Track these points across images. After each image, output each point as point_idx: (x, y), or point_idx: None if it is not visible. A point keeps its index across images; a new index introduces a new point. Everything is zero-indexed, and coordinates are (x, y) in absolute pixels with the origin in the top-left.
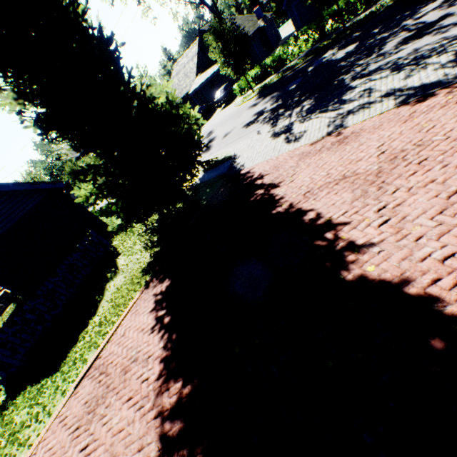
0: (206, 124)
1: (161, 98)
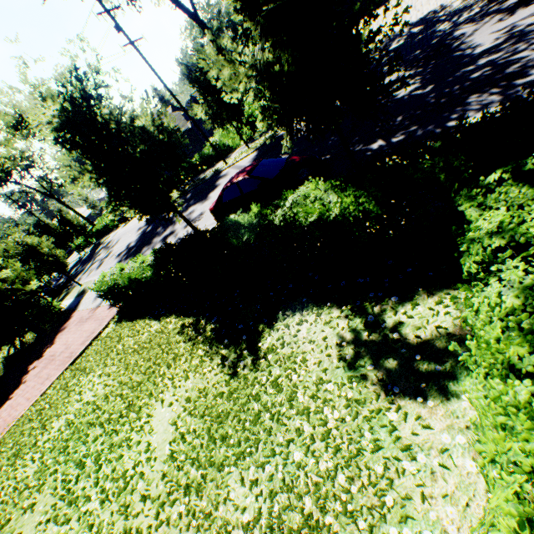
0: (128, 223)
1: (4, 276)
